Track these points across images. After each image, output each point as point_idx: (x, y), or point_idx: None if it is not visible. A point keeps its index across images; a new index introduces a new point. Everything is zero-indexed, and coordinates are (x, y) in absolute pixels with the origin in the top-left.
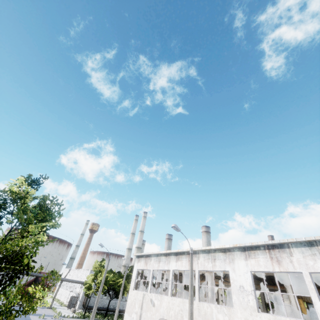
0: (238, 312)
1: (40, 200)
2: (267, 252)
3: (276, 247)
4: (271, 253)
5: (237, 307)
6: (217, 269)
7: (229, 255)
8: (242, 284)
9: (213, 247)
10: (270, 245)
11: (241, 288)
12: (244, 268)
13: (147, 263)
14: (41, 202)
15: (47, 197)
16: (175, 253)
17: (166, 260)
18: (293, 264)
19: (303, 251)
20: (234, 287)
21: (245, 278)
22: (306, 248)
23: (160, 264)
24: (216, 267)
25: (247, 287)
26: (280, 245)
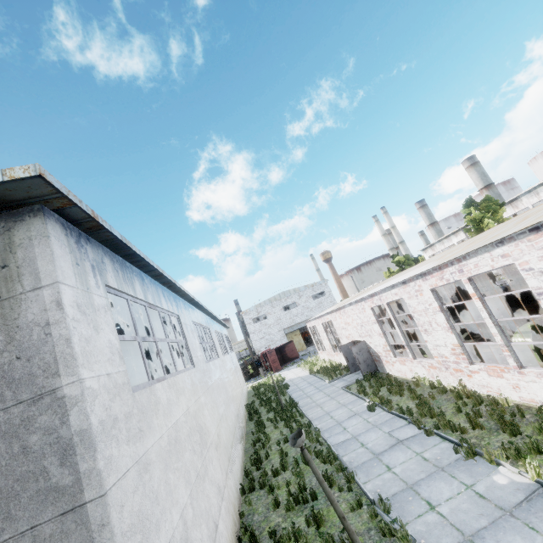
0: None
1: (405, 258)
2: (509, 205)
3: (513, 201)
4: (511, 205)
5: None
6: None
7: None
8: None
9: None
10: (510, 201)
11: None
12: None
13: (434, 250)
14: (406, 258)
15: (408, 256)
16: (452, 234)
17: (448, 241)
18: (523, 205)
19: (526, 196)
20: None
21: None
22: (528, 195)
23: (445, 245)
24: None
25: None
26: (515, 198)
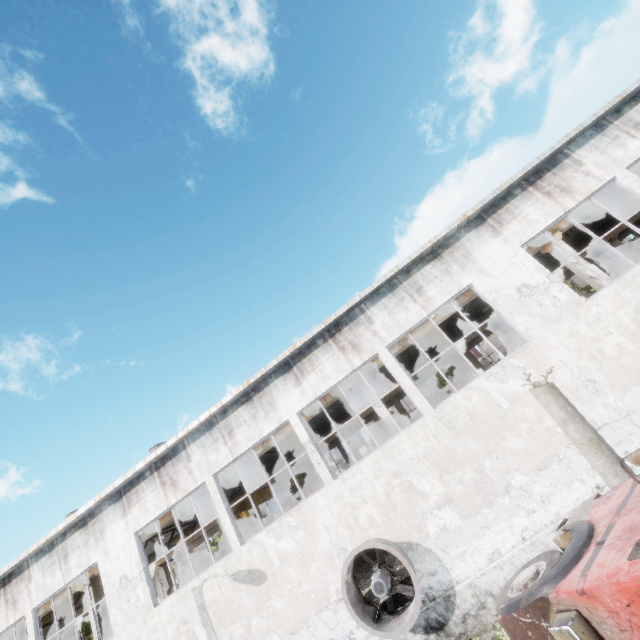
0: (123, 638)
1: None
2: (156, 476)
3: (168, 459)
4: (162, 475)
5: (120, 629)
6: (73, 575)
7: (94, 527)
8: (124, 571)
9: (54, 531)
10: (160, 460)
11: (123, 581)
12: (124, 534)
13: None
14: None
15: None
16: None
17: None
18: (193, 476)
19: (203, 442)
20: (111, 589)
21: (127, 555)
22: (206, 436)
23: None
24: (71, 572)
25: (132, 571)
26: (173, 450)
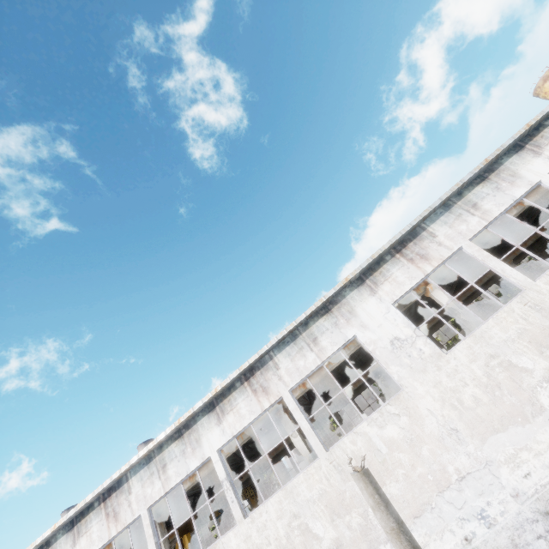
0: None
1: None
2: (102, 507)
3: (113, 490)
4: (107, 506)
5: None
6: None
7: None
8: None
9: None
10: (107, 491)
11: None
12: None
13: None
14: None
15: None
16: None
17: None
18: (132, 508)
19: (142, 476)
20: None
21: None
22: (145, 469)
23: None
24: None
25: None
26: (118, 482)
